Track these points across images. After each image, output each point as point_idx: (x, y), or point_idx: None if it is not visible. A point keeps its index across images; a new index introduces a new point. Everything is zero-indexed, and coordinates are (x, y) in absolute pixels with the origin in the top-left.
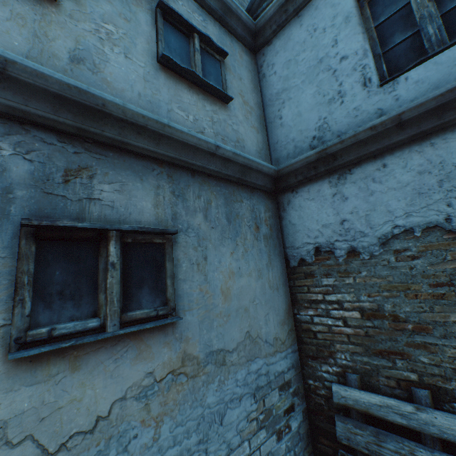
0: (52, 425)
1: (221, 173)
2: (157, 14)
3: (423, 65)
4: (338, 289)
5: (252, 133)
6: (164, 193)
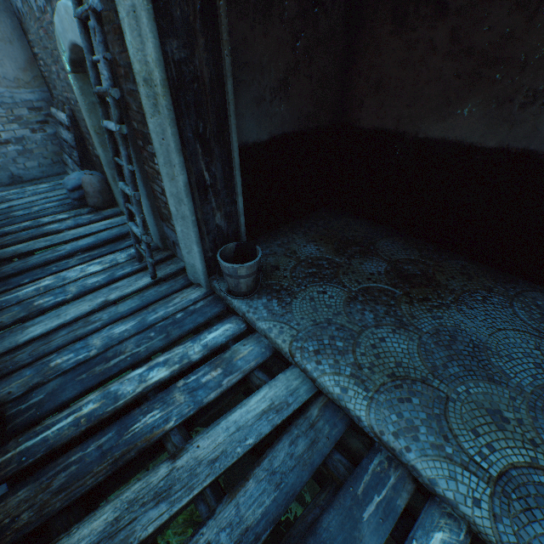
0: None
1: None
2: None
3: None
4: (34, 45)
5: None
6: None
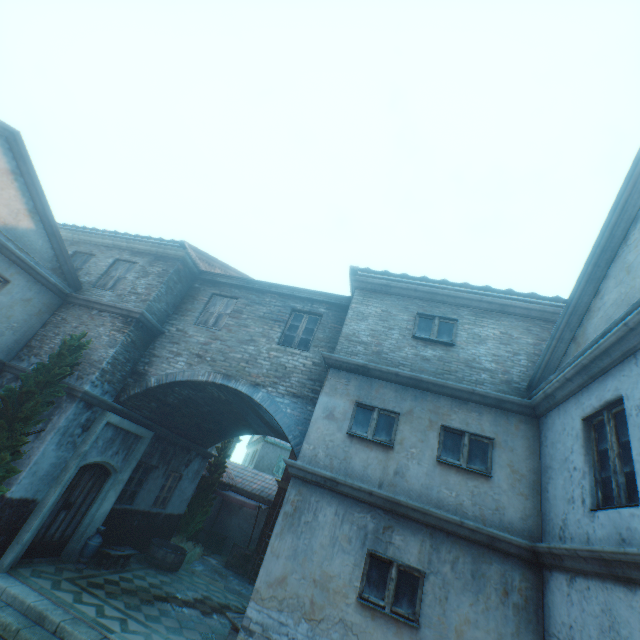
0: (363, 636)
1: (470, 537)
2: (440, 430)
3: (603, 512)
4: None
5: (518, 500)
6: (426, 545)
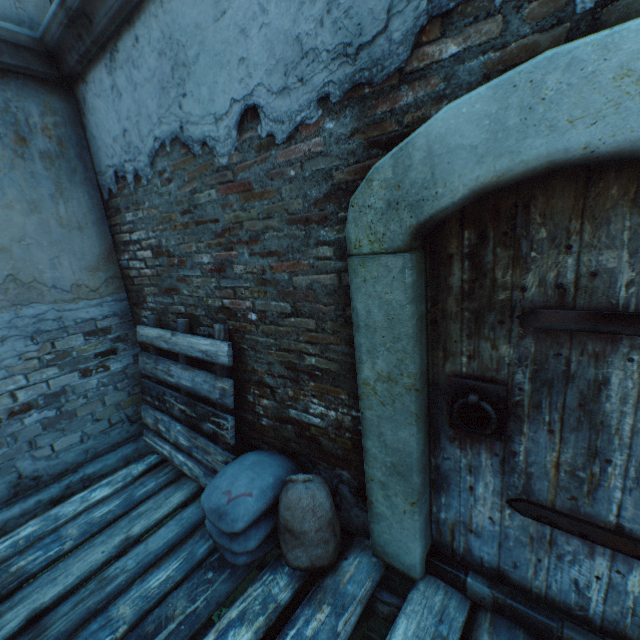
0: None
1: None
2: None
3: None
4: (137, 226)
5: None
6: None
